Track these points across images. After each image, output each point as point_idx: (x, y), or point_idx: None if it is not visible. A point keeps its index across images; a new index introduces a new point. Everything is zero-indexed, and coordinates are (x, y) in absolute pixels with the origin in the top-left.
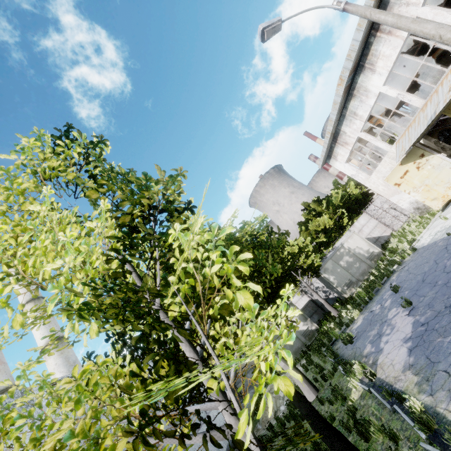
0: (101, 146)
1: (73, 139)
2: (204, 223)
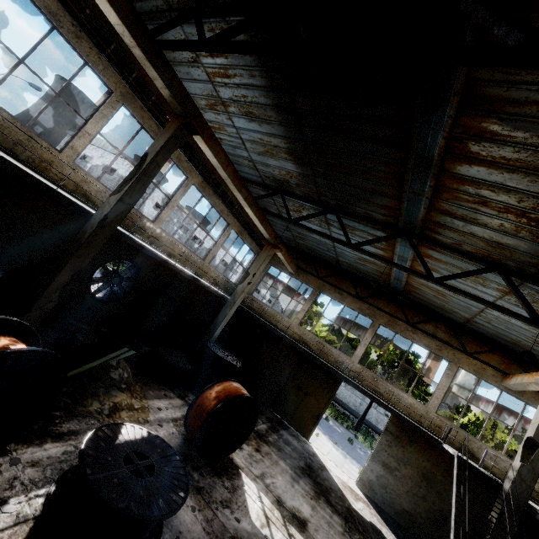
0: (314, 305)
1: (315, 301)
2: (321, 329)
